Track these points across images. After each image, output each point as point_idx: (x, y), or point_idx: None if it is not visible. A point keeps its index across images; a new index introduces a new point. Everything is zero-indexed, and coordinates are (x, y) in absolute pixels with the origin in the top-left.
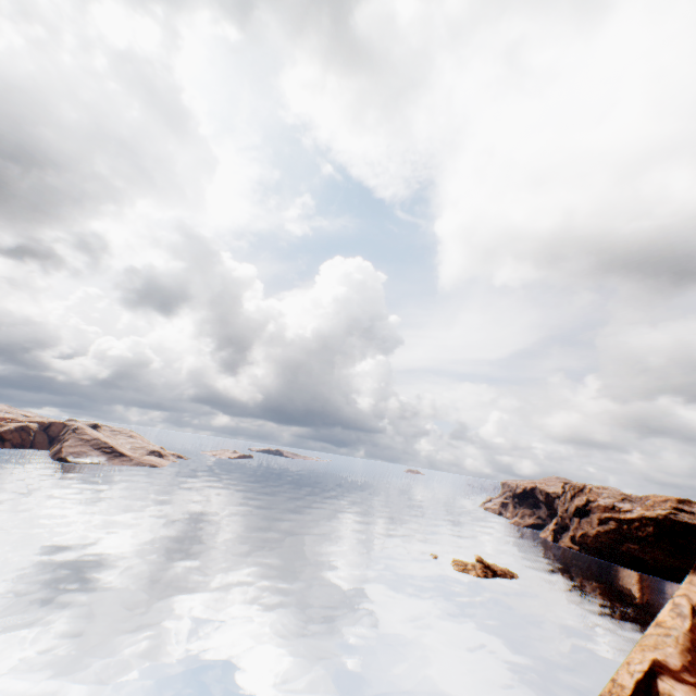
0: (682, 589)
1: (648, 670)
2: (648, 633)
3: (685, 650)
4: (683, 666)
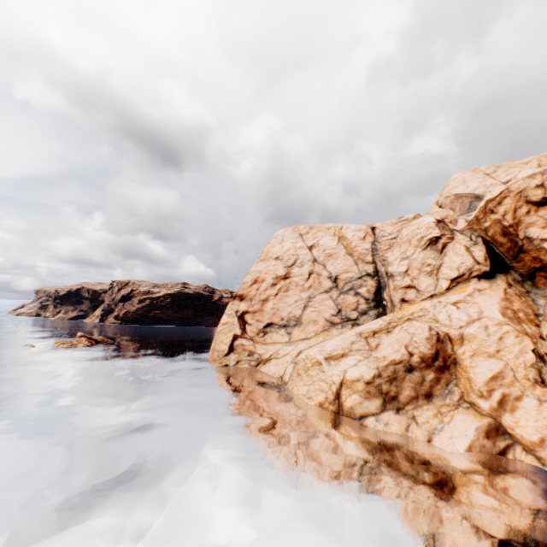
0: (230, 308)
1: (233, 339)
2: (224, 328)
3: (240, 328)
4: (241, 333)
